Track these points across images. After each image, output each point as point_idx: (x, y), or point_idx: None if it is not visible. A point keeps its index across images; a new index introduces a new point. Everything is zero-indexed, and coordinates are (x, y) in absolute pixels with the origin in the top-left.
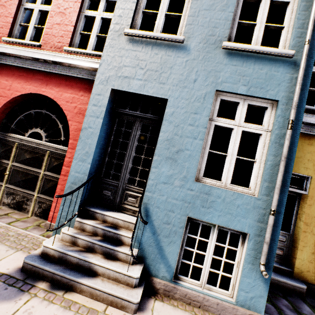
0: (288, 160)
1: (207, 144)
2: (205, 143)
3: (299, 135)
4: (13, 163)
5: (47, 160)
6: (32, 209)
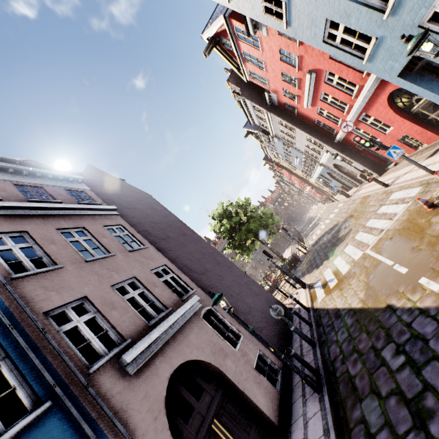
0: None
1: None
2: None
3: None
4: (432, 115)
5: None
6: None
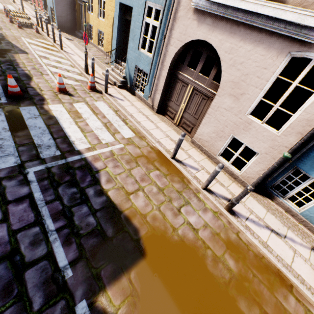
0: None
1: None
2: None
3: None
4: None
5: None
6: None
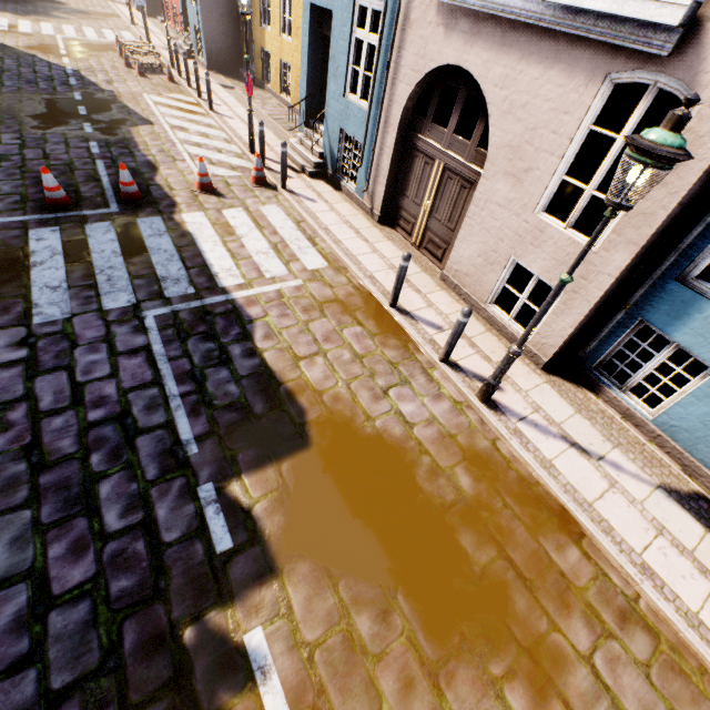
0: None
1: None
2: None
3: None
4: None
5: None
6: None
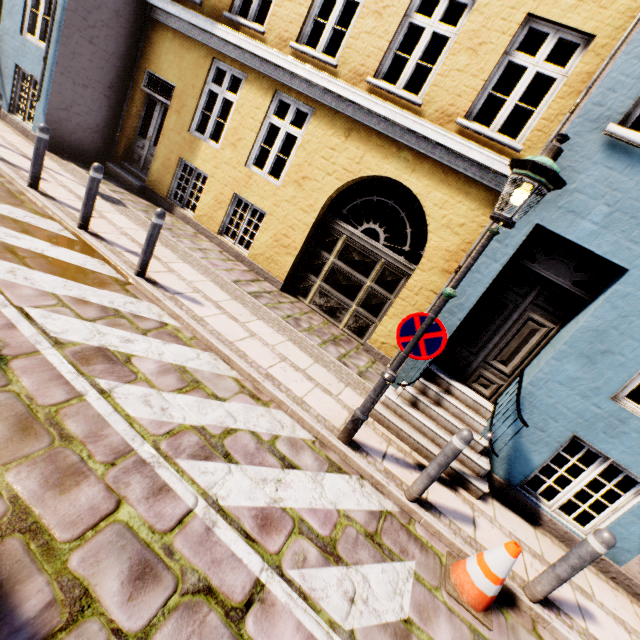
0: (62, 19)
1: (31, 3)
2: (30, 2)
3: (177, 34)
4: None
5: None
6: None
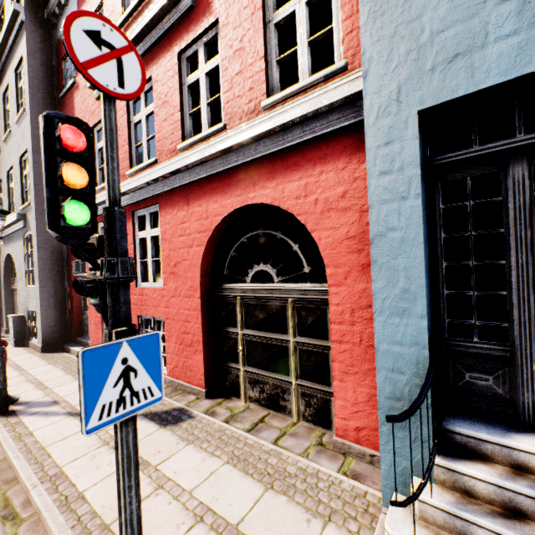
0: None
1: None
2: None
3: None
4: (242, 330)
5: (293, 316)
6: (296, 409)
